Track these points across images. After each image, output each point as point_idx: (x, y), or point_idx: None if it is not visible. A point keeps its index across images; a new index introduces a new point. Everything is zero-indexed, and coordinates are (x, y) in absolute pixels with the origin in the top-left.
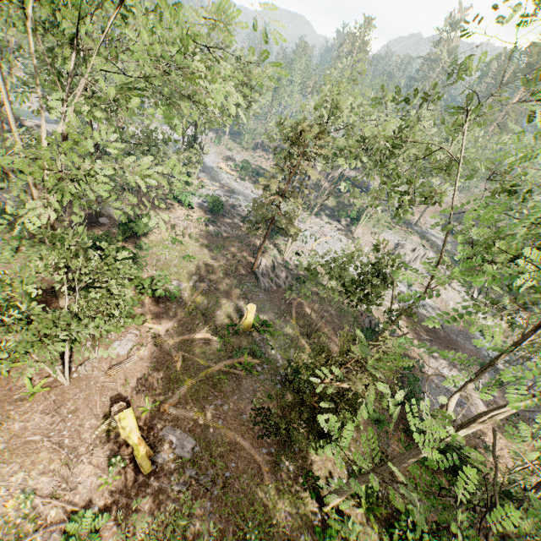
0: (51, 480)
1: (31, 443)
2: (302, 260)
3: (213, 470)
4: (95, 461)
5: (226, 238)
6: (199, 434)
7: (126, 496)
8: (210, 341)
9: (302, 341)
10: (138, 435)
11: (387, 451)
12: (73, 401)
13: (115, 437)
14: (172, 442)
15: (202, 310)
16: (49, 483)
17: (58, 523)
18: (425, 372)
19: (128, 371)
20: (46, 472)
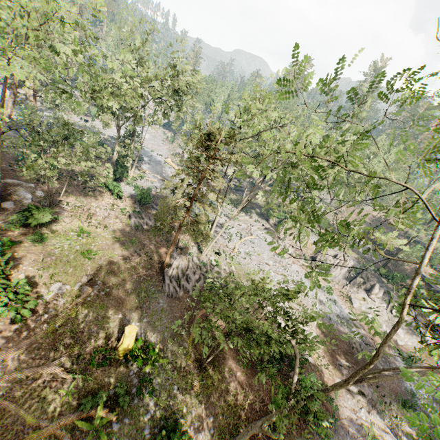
0: None
1: None
2: (221, 260)
3: None
4: None
5: (145, 231)
6: None
7: None
8: (60, 379)
9: (191, 374)
10: None
11: None
12: None
13: None
14: None
15: (71, 328)
16: None
17: None
18: (339, 416)
19: None
20: None
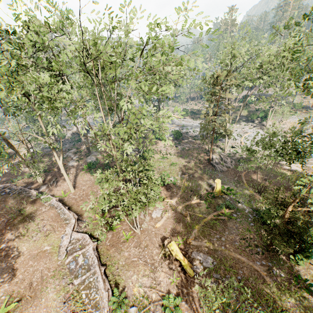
0: (148, 279)
1: (134, 261)
2: (237, 150)
3: (229, 275)
4: (164, 270)
5: (188, 150)
6: (213, 255)
7: (185, 288)
8: (200, 204)
9: (256, 196)
10: (181, 255)
11: None
12: (144, 241)
13: (169, 258)
14: (200, 259)
15: (190, 188)
16: (147, 281)
17: (158, 301)
18: None
19: (164, 224)
20: (144, 275)
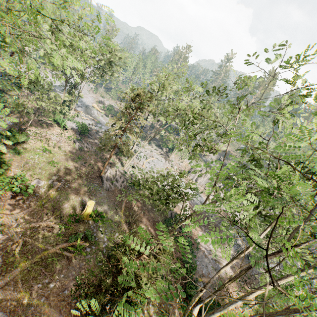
0: None
1: None
2: (135, 171)
3: None
4: None
5: (86, 152)
6: (19, 314)
7: None
8: (52, 228)
9: (125, 227)
10: None
11: (169, 309)
12: None
13: None
14: None
15: (53, 203)
16: None
17: None
18: (200, 247)
19: None
20: None
